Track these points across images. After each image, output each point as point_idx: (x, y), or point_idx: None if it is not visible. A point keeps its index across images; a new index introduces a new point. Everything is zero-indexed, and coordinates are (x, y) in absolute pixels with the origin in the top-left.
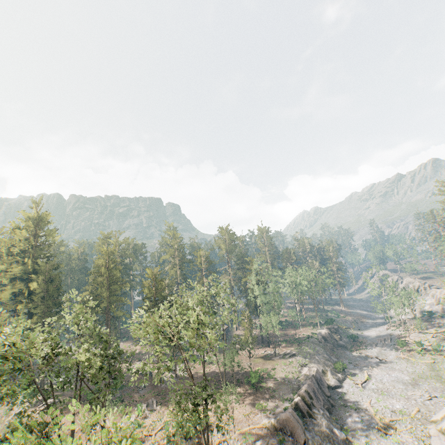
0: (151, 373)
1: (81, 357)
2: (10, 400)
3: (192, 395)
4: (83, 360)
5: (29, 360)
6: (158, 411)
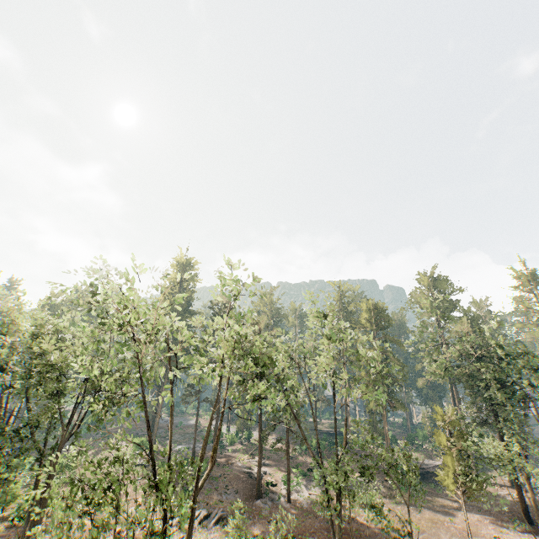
0: (261, 479)
1: (52, 346)
2: (132, 448)
3: (279, 538)
4: (45, 348)
5: (155, 410)
6: (210, 532)
